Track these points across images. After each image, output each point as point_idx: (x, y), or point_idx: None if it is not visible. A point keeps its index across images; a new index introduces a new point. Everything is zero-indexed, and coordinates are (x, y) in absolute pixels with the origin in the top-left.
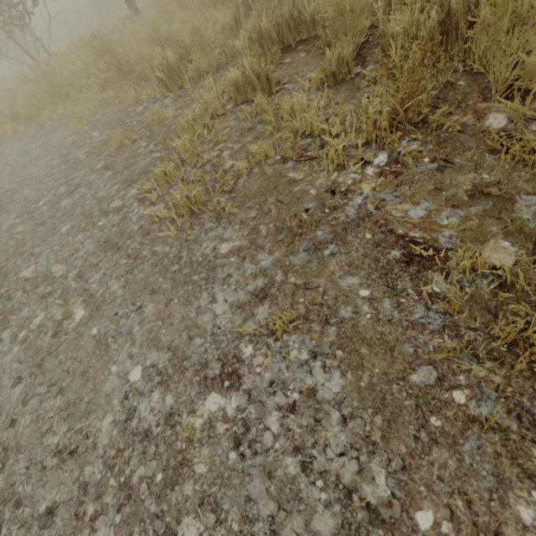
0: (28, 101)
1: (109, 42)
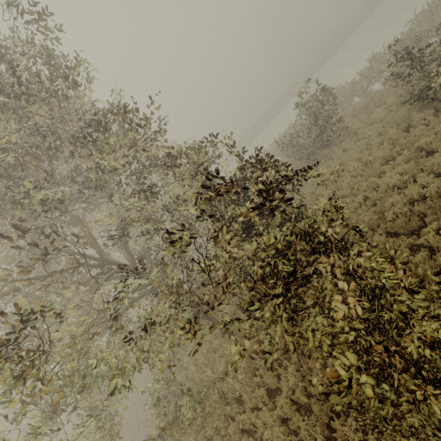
0: None
1: None
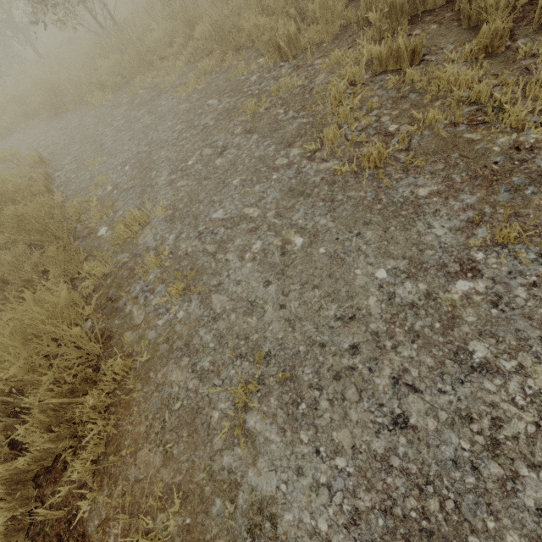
0: (110, 69)
1: (193, 9)
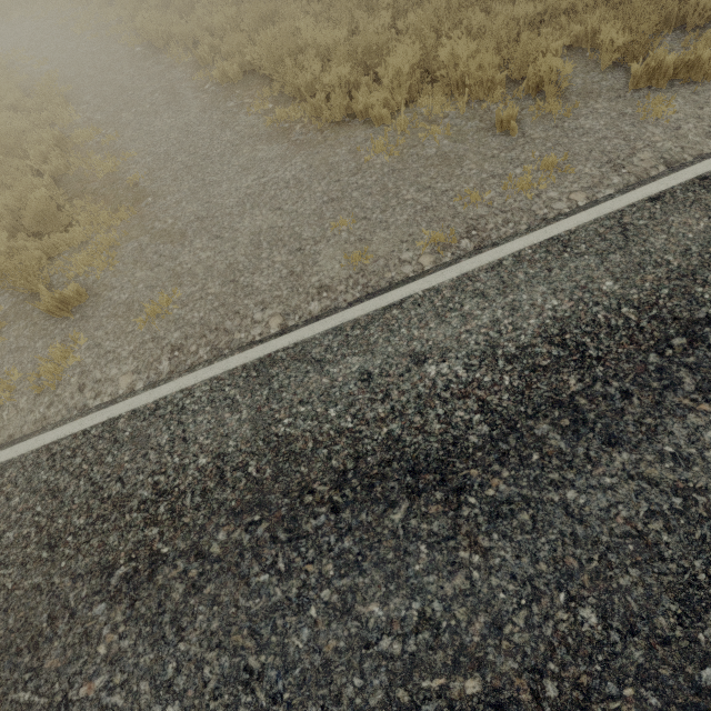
0: None
1: None
